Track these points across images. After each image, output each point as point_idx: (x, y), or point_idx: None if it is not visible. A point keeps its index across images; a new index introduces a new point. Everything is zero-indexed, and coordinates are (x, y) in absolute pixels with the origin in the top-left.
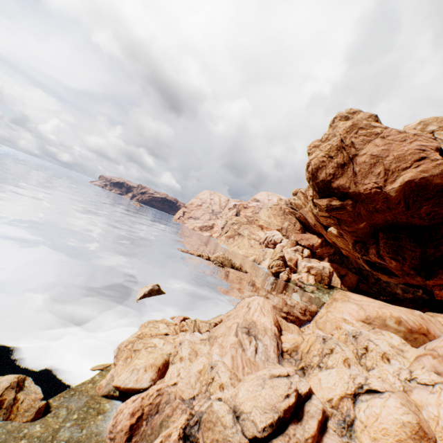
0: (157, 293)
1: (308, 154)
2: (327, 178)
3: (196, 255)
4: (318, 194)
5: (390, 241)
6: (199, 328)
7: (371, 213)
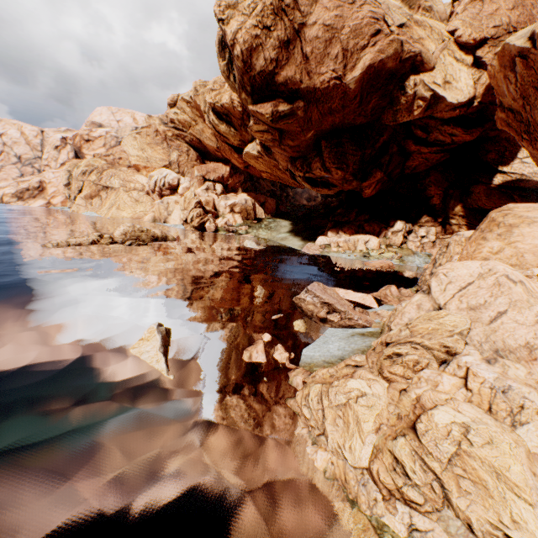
0: (169, 338)
1: (222, 23)
2: (268, 67)
3: (88, 243)
4: (251, 97)
5: (334, 150)
6: (449, 350)
7: (324, 117)
